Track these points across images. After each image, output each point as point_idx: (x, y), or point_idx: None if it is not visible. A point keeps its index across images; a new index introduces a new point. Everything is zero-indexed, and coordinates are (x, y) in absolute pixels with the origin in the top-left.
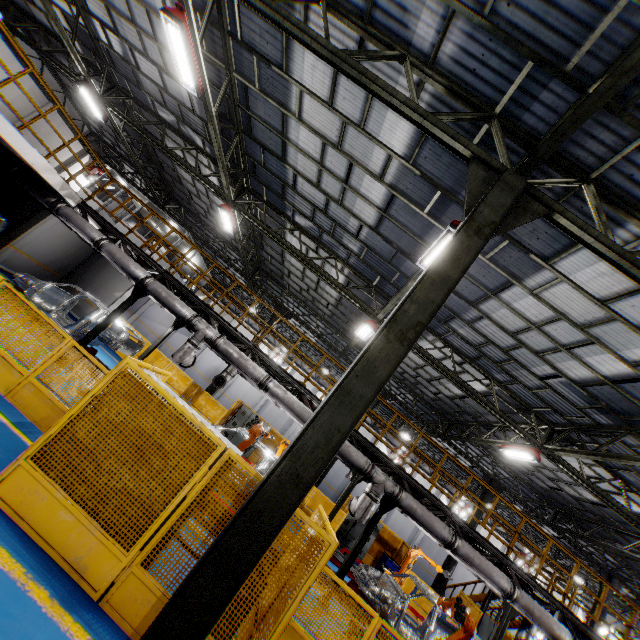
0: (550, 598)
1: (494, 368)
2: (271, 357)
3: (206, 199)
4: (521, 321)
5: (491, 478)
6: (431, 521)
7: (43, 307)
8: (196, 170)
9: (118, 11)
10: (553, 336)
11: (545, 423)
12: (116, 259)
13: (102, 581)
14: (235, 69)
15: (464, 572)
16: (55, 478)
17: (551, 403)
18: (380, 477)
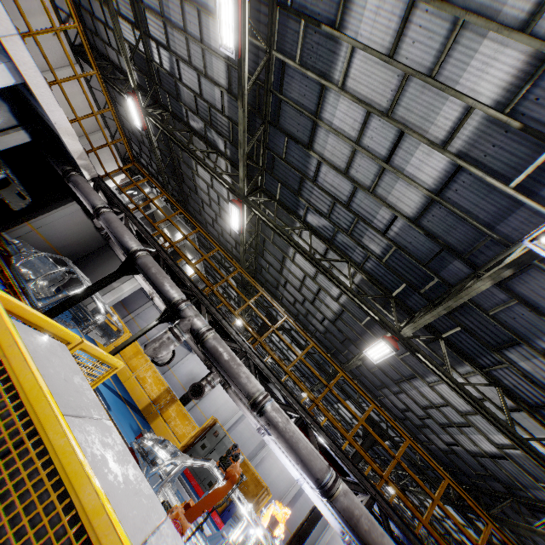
0: None
1: None
2: None
3: (216, 207)
4: None
5: None
6: None
7: (24, 275)
8: (214, 168)
9: (173, 24)
10: None
11: None
12: (112, 227)
13: None
14: (276, 48)
15: None
16: None
17: None
18: None
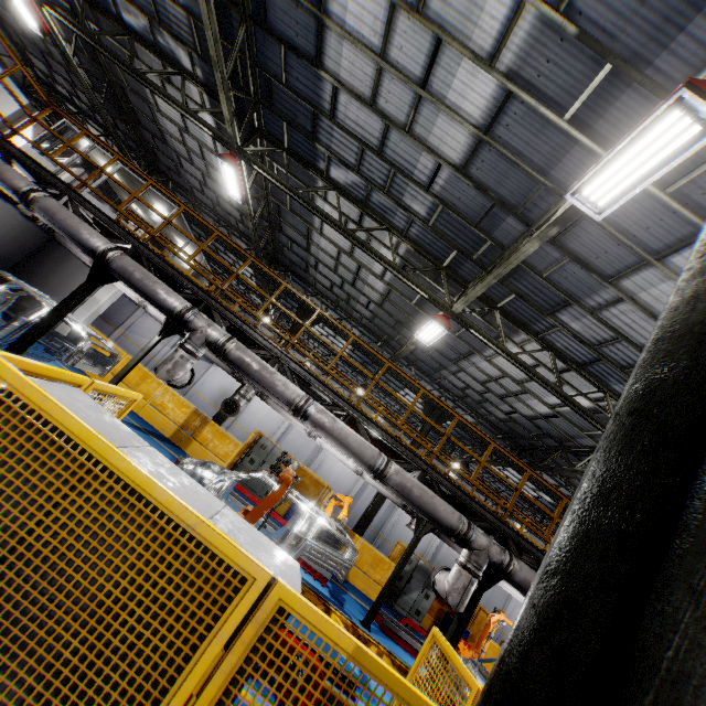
0: None
1: (614, 376)
2: None
3: (201, 163)
4: None
5: None
6: None
7: None
8: (183, 103)
9: None
10: None
11: None
12: (58, 221)
13: None
14: None
15: None
16: None
17: None
18: (481, 540)
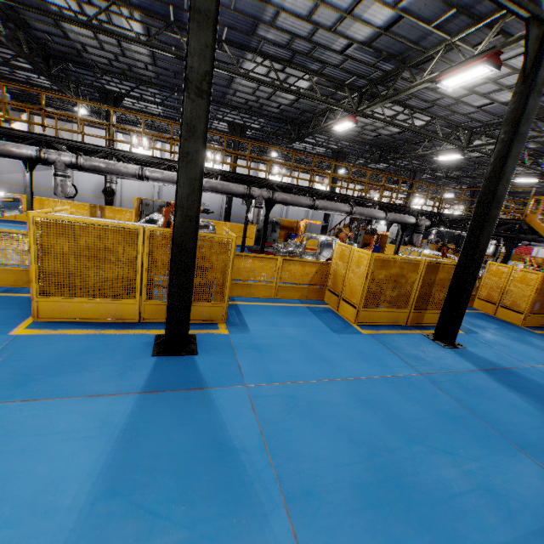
0: (373, 202)
1: (308, 61)
2: (135, 147)
3: None
4: (308, 2)
5: (337, 152)
6: (298, 200)
7: None
8: None
9: None
10: (336, 6)
11: (356, 91)
12: None
13: (134, 315)
14: None
15: (342, 217)
16: (64, 296)
17: (355, 71)
18: (257, 193)
